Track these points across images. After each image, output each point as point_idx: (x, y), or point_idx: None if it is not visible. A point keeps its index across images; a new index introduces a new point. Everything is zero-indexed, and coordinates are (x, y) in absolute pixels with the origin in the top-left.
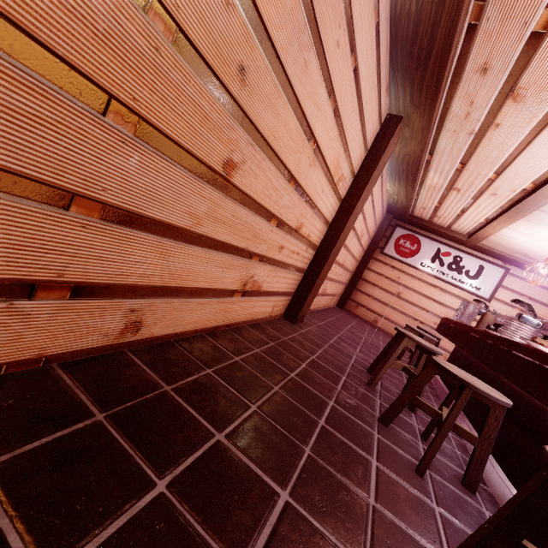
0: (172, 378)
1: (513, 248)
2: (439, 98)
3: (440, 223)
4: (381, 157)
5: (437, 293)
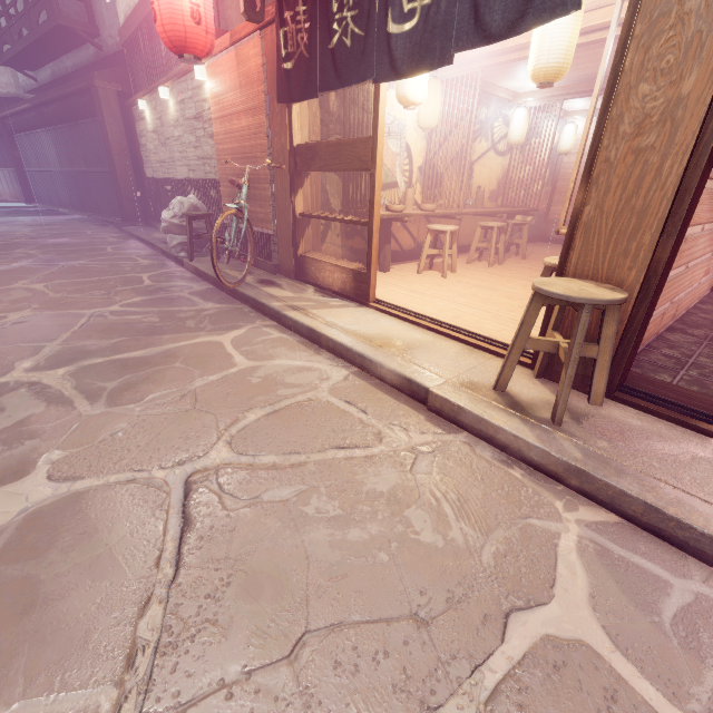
0: (707, 331)
1: None
2: None
3: None
4: None
5: None
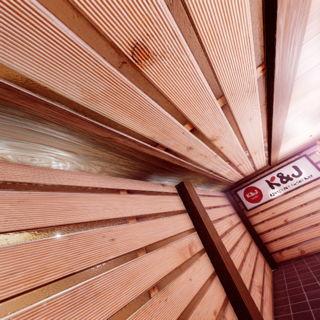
0: None
1: (293, 150)
2: (187, 167)
3: (250, 173)
4: (194, 206)
5: (299, 199)
